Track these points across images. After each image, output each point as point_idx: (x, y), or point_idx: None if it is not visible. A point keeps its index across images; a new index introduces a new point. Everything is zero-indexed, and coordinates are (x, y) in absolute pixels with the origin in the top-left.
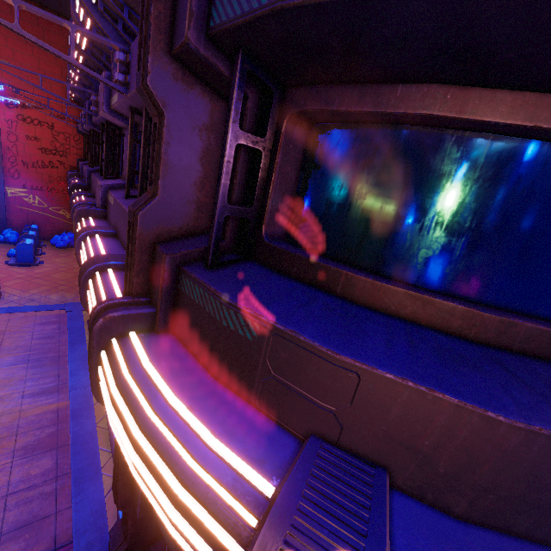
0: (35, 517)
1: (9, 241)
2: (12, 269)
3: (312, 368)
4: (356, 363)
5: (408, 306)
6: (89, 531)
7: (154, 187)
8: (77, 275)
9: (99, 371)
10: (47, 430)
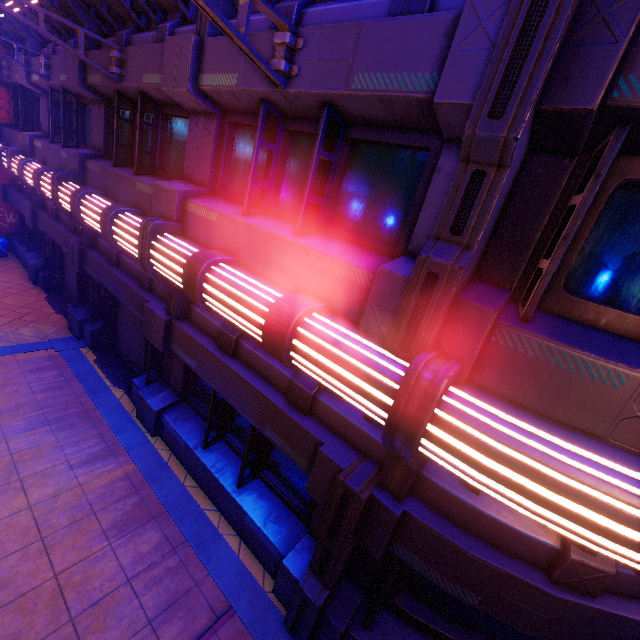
0: (177, 594)
1: None
2: None
3: None
4: None
5: None
6: (242, 592)
7: (467, 238)
8: (38, 298)
9: (435, 429)
10: (130, 501)
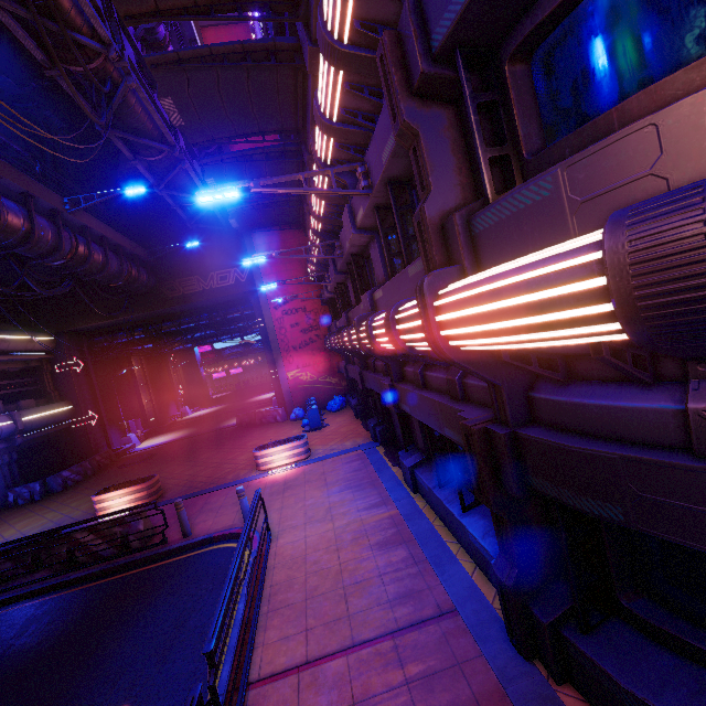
0: (412, 590)
1: (299, 417)
2: (309, 434)
3: (609, 159)
4: (645, 118)
5: (695, 79)
6: (468, 602)
7: (427, 187)
8: (357, 425)
9: (437, 316)
10: (390, 531)
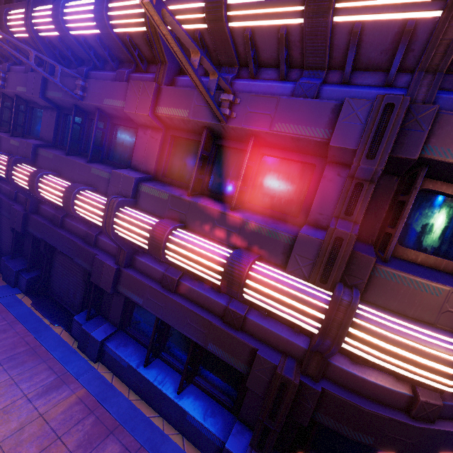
0: None
1: None
2: None
3: None
4: None
5: None
6: None
7: (355, 218)
8: None
9: (354, 330)
10: (88, 422)
